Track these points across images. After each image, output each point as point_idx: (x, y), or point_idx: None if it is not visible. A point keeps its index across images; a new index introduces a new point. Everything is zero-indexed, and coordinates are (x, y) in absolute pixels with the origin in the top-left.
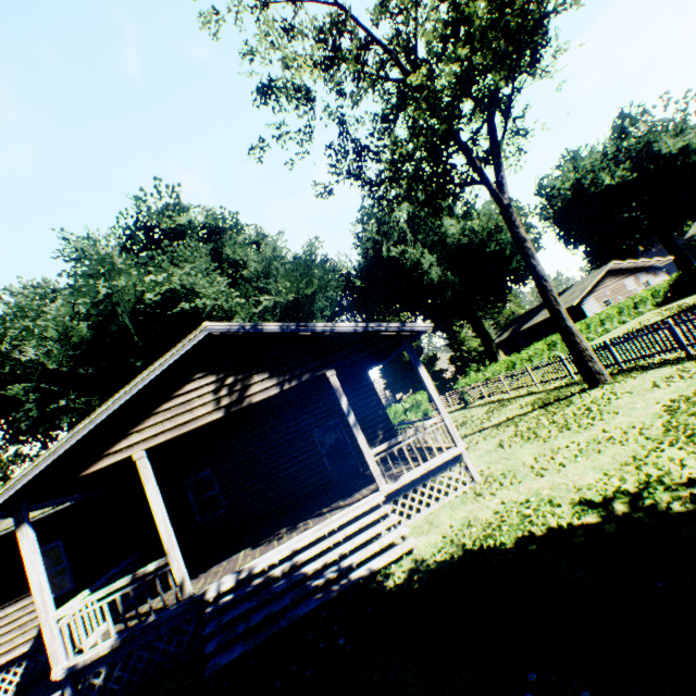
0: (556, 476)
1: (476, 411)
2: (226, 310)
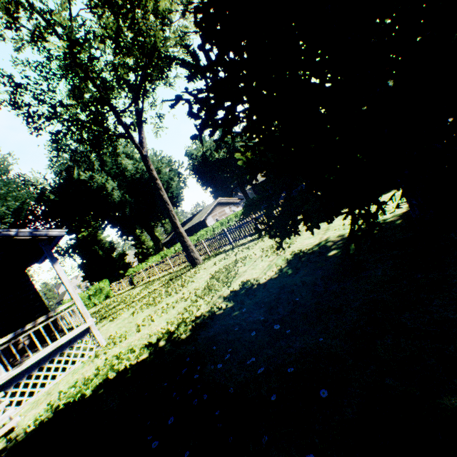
0: (147, 329)
1: (137, 289)
2: None
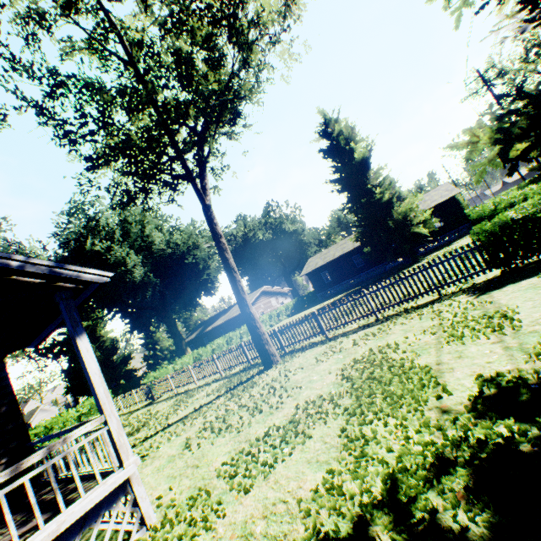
0: (267, 488)
1: (163, 405)
2: None
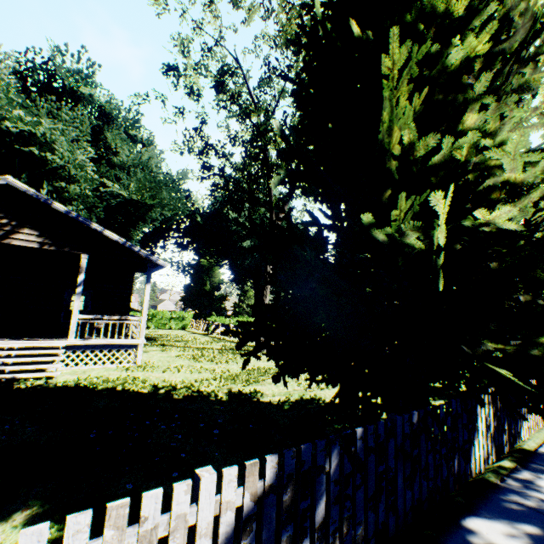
0: (168, 374)
1: (205, 338)
2: (72, 175)
